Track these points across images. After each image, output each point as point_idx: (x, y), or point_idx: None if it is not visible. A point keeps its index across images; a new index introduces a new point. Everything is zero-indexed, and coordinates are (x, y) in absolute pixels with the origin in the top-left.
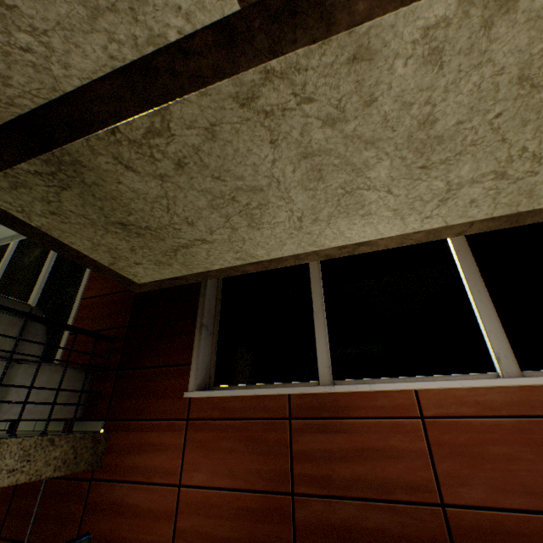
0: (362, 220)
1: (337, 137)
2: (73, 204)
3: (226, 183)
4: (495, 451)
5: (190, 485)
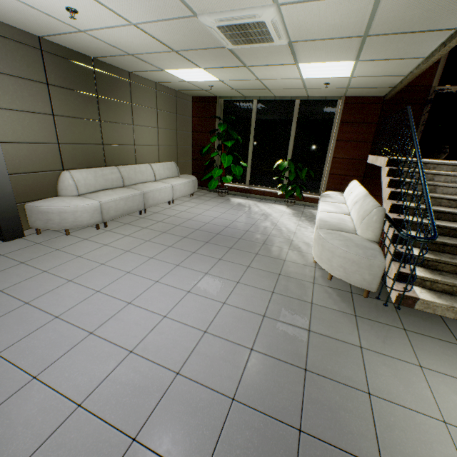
0: None
1: None
2: None
3: None
4: None
5: None
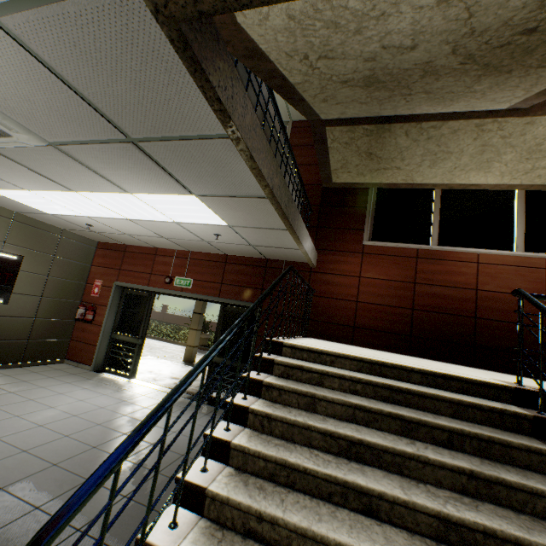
0: (483, 174)
1: (501, 142)
2: (361, 142)
3: (439, 148)
4: (502, 276)
5: (365, 277)
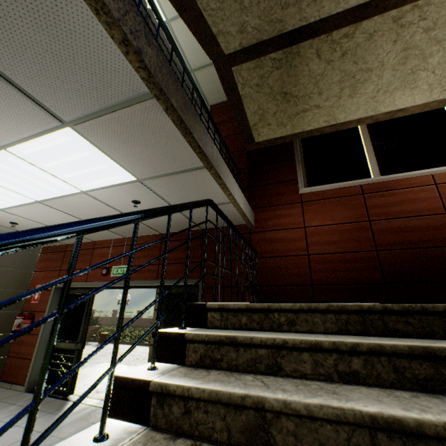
0: (409, 92)
1: (425, 39)
2: (273, 79)
3: (356, 66)
4: None
5: (310, 226)
